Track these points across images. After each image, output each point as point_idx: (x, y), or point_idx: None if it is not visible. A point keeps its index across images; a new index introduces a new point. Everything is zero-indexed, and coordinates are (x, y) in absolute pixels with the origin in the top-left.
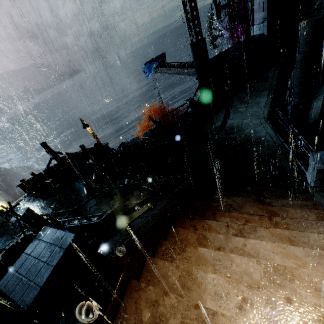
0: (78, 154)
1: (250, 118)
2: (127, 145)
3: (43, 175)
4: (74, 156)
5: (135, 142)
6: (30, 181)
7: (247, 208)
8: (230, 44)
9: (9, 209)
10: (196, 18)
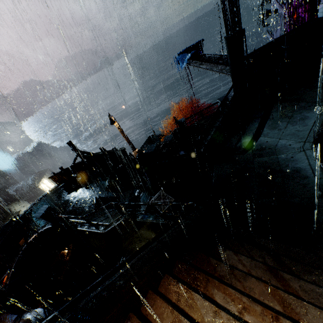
0: (99, 155)
1: (289, 138)
2: (155, 138)
3: (70, 170)
4: (96, 156)
5: (152, 150)
6: (59, 174)
7: (252, 282)
8: (286, 24)
9: (17, 222)
10: (235, 4)
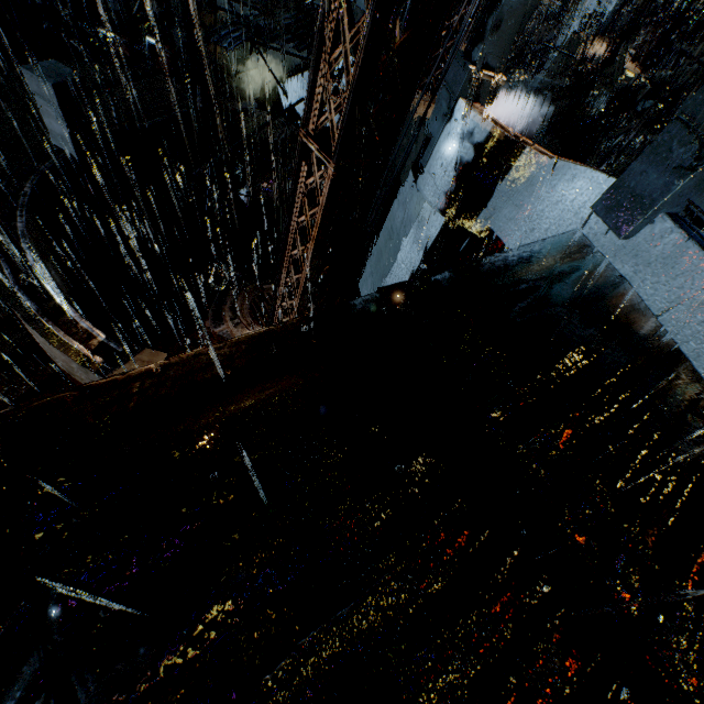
0: None
1: None
2: None
3: None
4: None
5: None
6: None
7: None
8: None
9: None
10: None
